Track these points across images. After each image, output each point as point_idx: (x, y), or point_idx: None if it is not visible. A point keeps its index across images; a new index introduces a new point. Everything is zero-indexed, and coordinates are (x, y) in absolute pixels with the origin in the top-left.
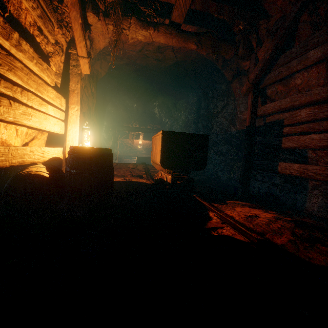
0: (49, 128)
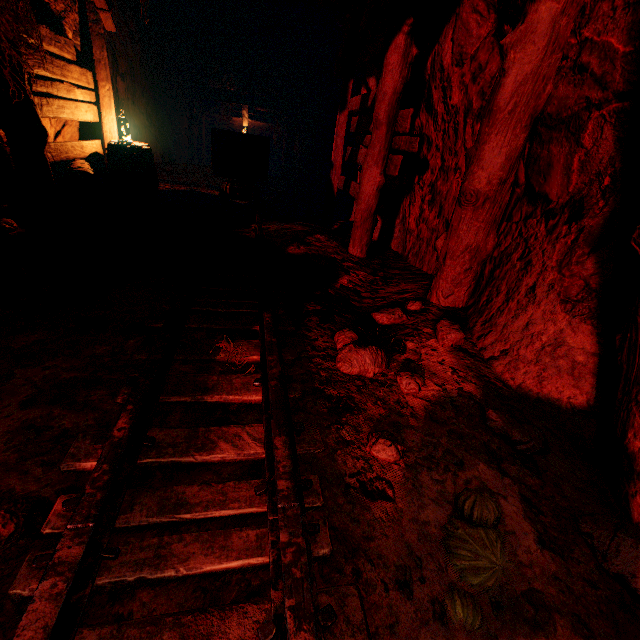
0: (83, 118)
